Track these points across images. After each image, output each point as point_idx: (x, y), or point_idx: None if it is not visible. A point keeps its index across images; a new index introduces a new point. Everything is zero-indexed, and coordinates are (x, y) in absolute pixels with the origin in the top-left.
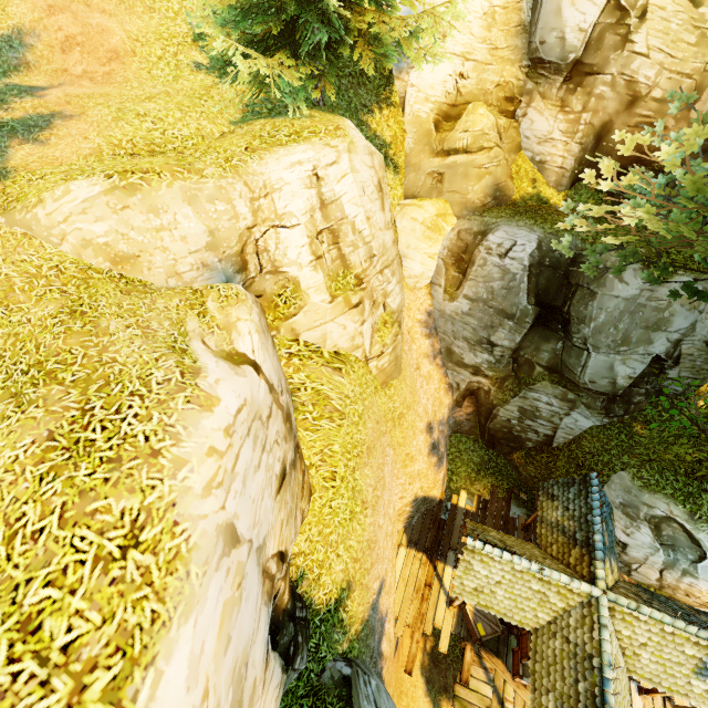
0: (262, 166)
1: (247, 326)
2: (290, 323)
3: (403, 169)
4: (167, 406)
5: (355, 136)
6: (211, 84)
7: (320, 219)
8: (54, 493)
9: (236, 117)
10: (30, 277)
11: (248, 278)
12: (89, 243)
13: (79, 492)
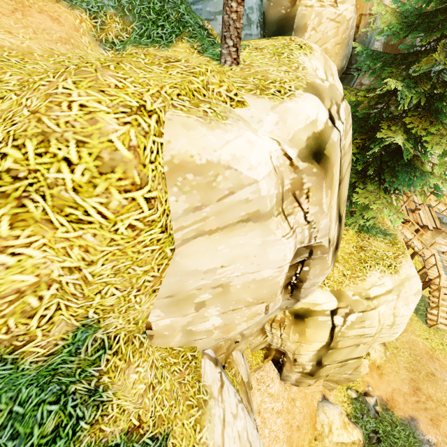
0: None
1: None
2: None
3: None
4: None
5: None
6: None
7: None
8: None
9: None
10: None
11: None
12: None
13: None
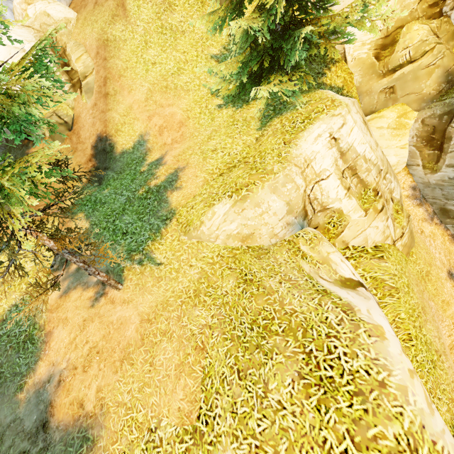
0: (299, 149)
1: (337, 257)
2: (340, 238)
3: (357, 98)
4: (359, 342)
5: (343, 99)
6: (232, 113)
7: (341, 164)
8: (335, 422)
9: (257, 125)
10: (211, 265)
11: (308, 220)
12: (229, 236)
13: (352, 421)
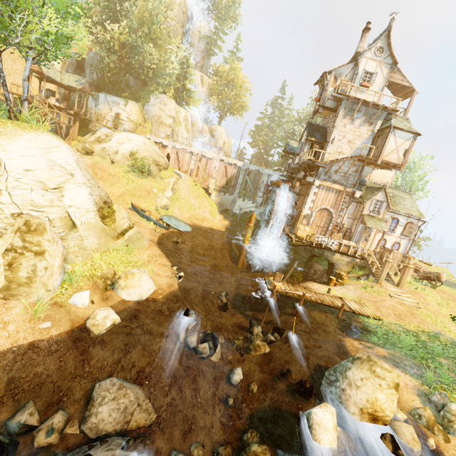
0: None
1: None
2: None
3: None
4: None
5: None
6: None
7: None
8: None
9: None
10: None
11: None
12: None
13: None
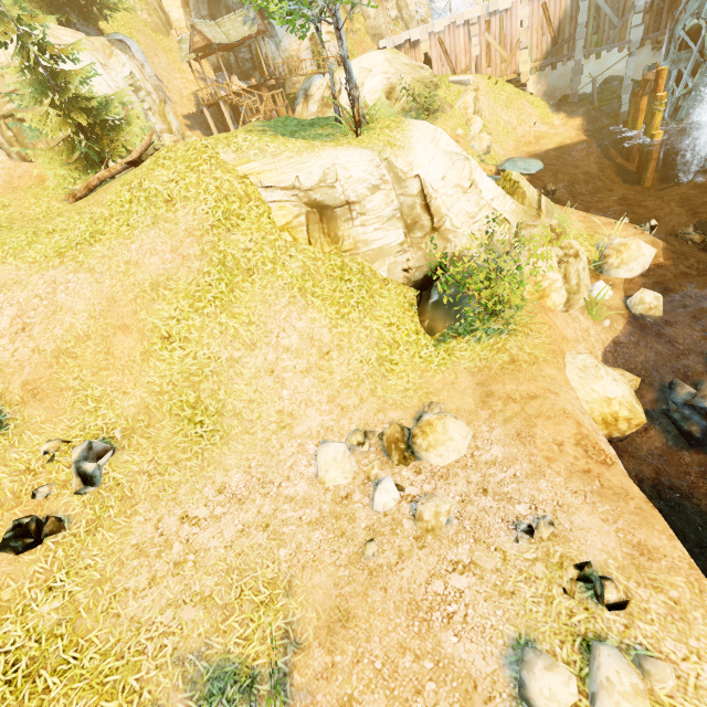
0: None
1: None
2: None
3: None
4: None
5: None
6: None
7: None
8: None
9: None
10: None
11: None
12: None
13: None
